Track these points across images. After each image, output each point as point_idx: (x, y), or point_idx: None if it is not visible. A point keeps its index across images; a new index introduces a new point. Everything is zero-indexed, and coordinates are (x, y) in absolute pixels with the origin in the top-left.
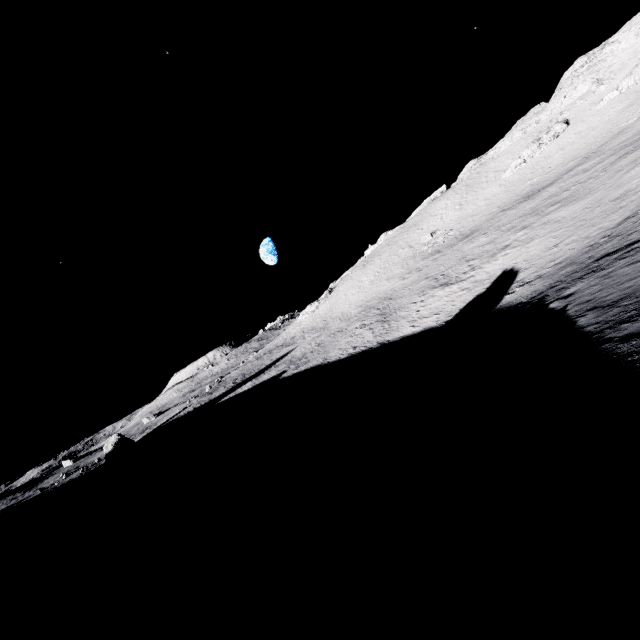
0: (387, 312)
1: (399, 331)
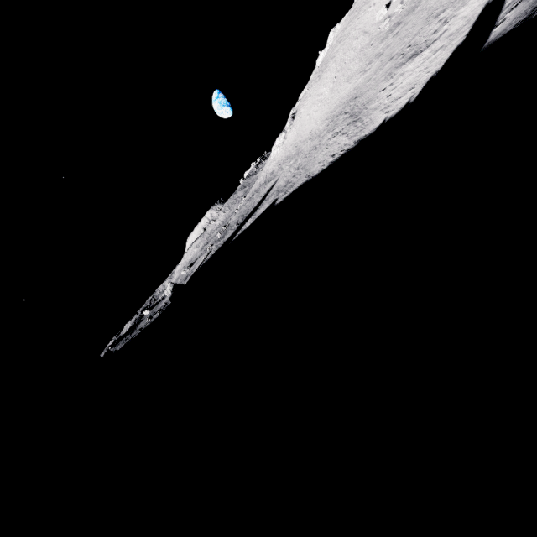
0: (356, 111)
1: (374, 123)
